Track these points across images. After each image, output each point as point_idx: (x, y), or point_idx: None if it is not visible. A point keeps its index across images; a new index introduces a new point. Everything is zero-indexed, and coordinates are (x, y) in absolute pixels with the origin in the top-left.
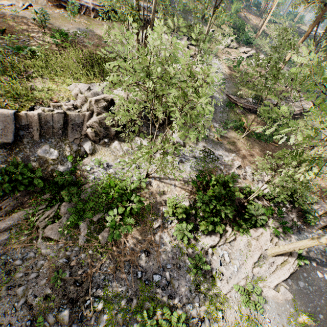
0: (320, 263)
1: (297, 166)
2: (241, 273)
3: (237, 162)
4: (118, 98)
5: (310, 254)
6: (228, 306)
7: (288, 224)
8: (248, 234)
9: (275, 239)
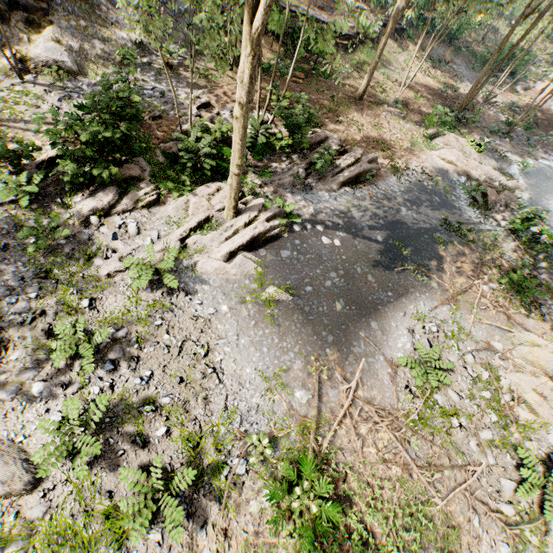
0: (332, 227)
1: (216, 4)
2: (157, 245)
3: (203, 99)
4: None
5: (317, 217)
6: (111, 293)
7: (286, 180)
8: (191, 194)
9: (246, 197)
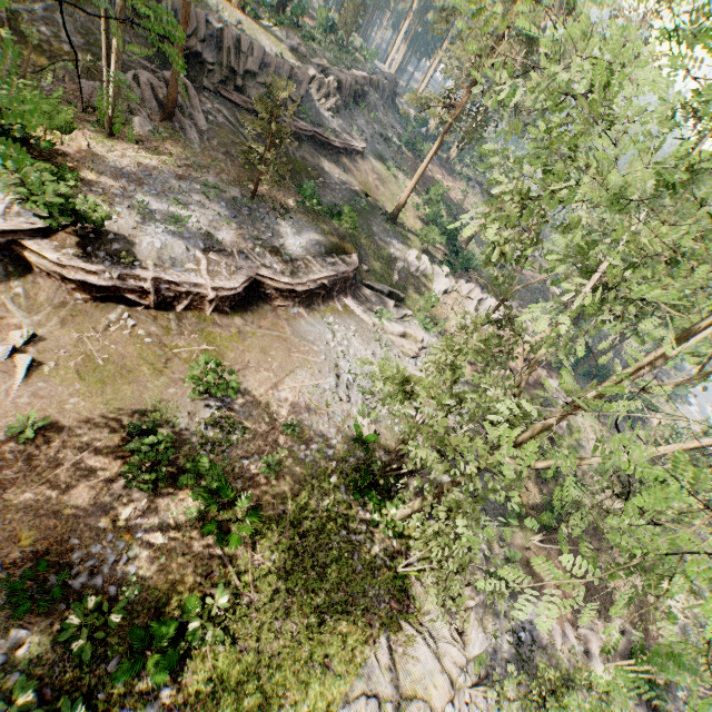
0: None
1: None
2: None
3: (556, 629)
4: (441, 701)
5: None
6: None
7: None
8: None
9: None
